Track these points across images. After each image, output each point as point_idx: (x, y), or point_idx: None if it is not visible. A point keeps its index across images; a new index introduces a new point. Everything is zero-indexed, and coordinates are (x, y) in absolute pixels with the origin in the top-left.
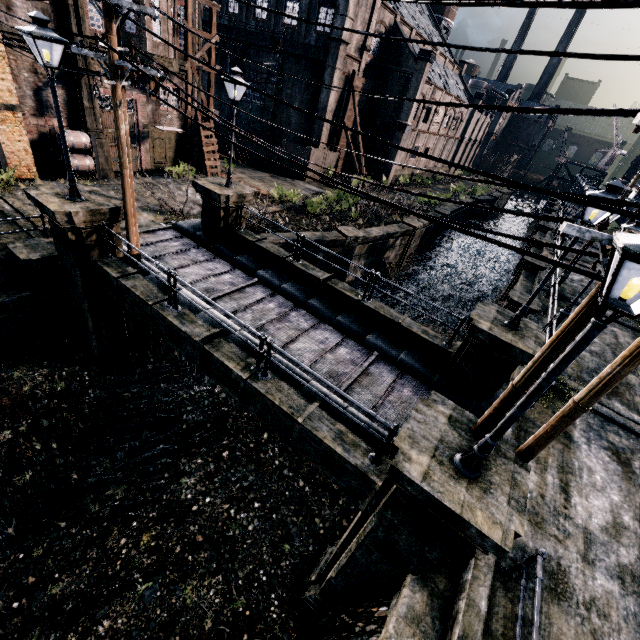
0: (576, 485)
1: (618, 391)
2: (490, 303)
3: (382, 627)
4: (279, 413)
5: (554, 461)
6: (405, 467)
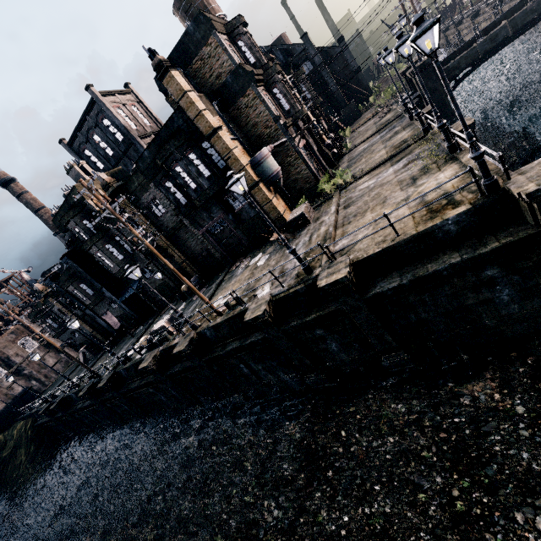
0: None
1: None
2: None
3: None
4: None
5: None
6: None
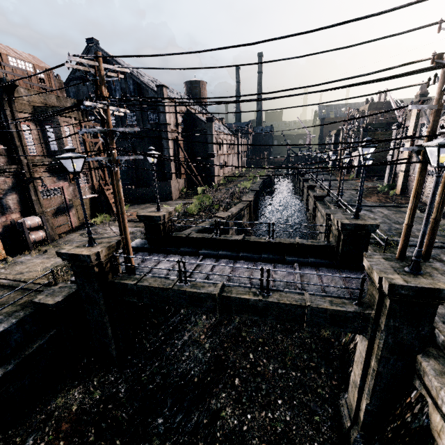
0: None
1: None
2: (336, 213)
3: (425, 399)
4: (292, 308)
5: None
6: (395, 282)
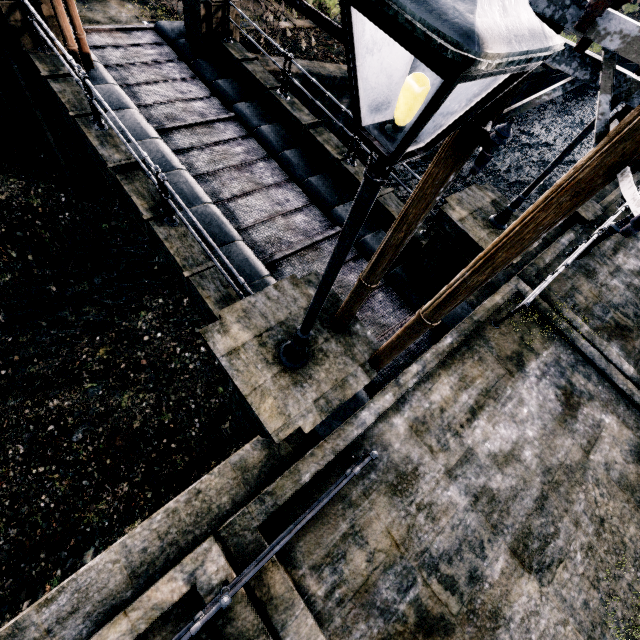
0: (491, 411)
1: (629, 335)
2: (491, 189)
3: None
4: (175, 264)
5: (483, 383)
6: (214, 338)
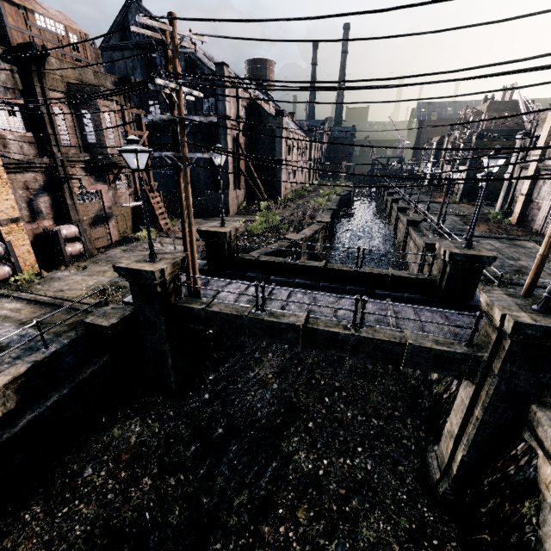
0: None
1: (523, 272)
2: (442, 240)
3: (534, 451)
4: (389, 346)
5: None
6: (521, 320)
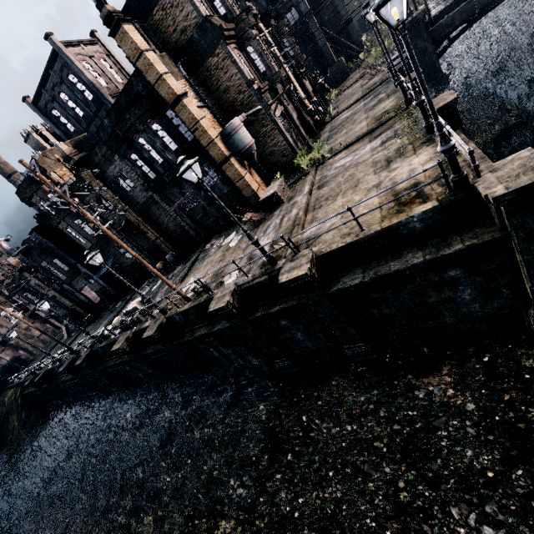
0: None
1: None
2: None
3: None
4: None
5: None
6: None
